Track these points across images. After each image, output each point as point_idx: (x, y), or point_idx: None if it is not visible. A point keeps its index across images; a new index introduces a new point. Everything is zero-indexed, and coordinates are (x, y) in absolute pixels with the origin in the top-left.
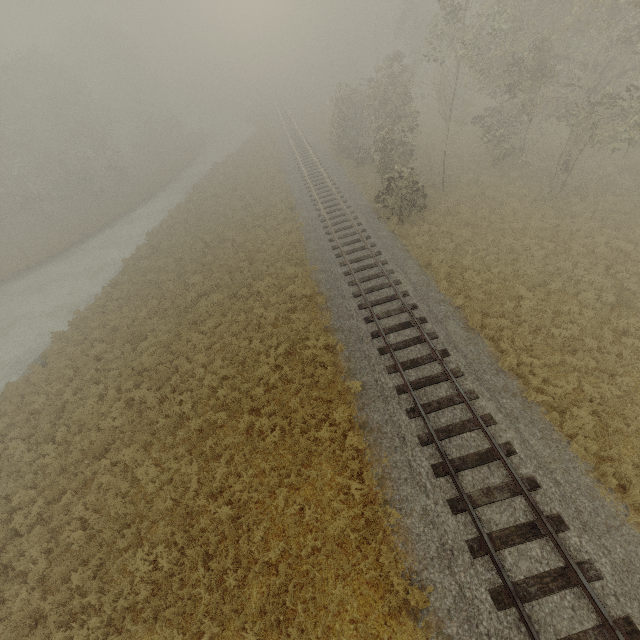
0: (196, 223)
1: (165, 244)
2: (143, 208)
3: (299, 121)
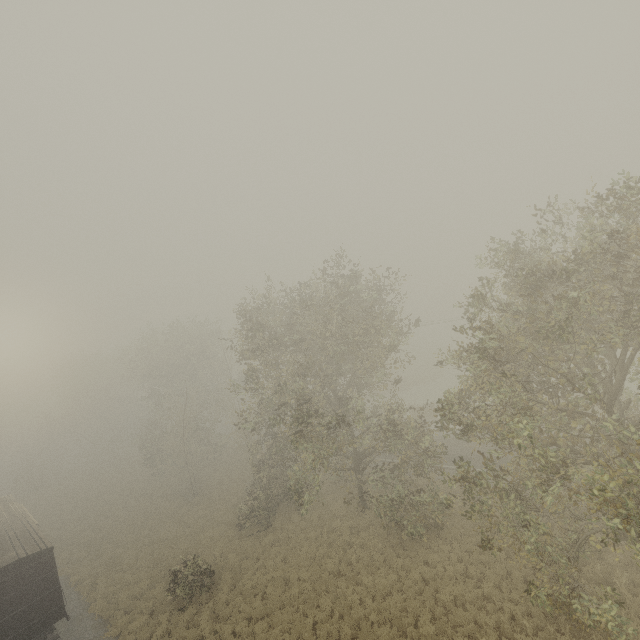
0: None
1: None
2: None
3: None
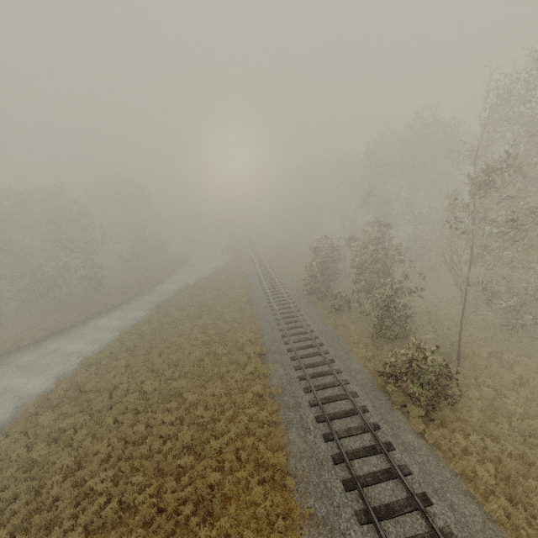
0: (144, 355)
1: (93, 384)
2: (98, 320)
3: (267, 257)
